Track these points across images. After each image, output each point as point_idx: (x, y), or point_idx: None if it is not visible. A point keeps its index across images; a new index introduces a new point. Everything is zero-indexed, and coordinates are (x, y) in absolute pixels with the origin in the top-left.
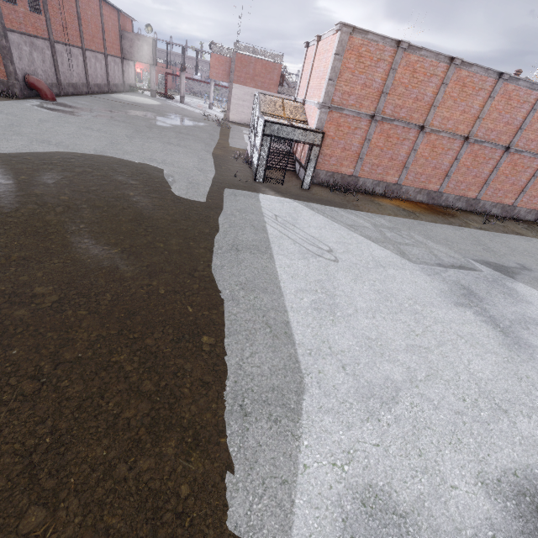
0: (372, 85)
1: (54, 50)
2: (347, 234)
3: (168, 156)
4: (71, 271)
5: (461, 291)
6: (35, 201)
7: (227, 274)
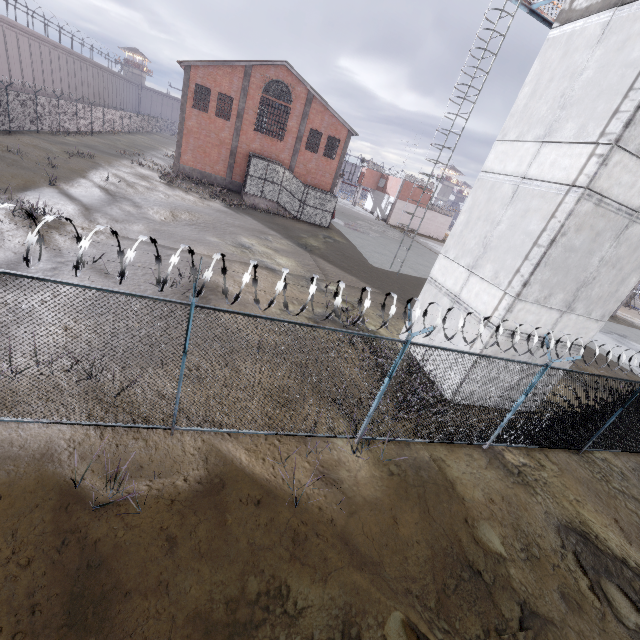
0: None
1: None
2: None
3: None
4: None
5: (616, 340)
6: None
7: None
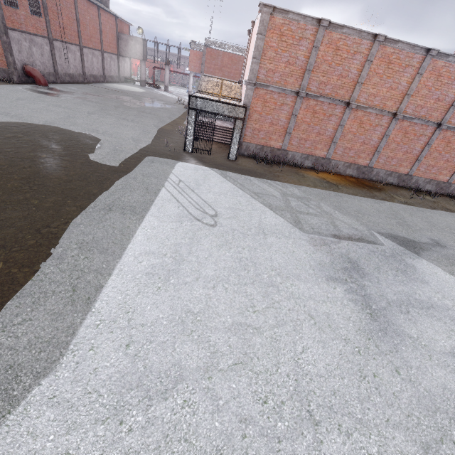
0: (296, 63)
1: (52, 46)
2: (247, 200)
3: (113, 129)
4: None
5: (343, 264)
6: None
7: (77, 232)
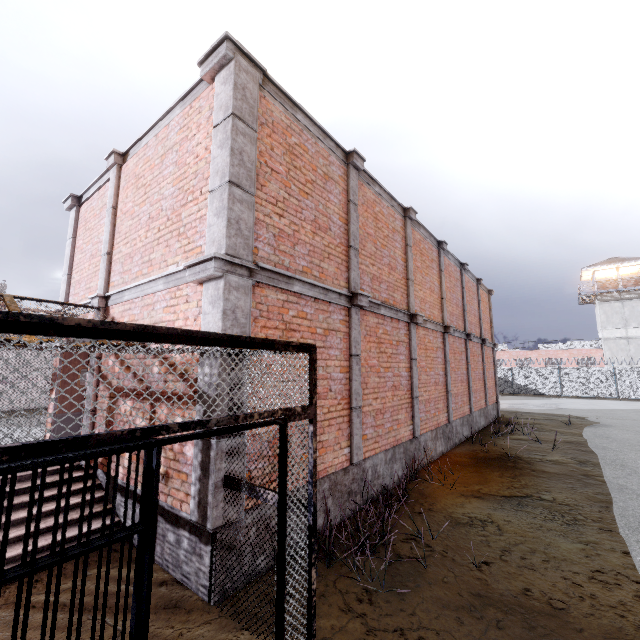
0: (329, 227)
1: None
2: None
3: None
4: None
5: None
6: None
7: None
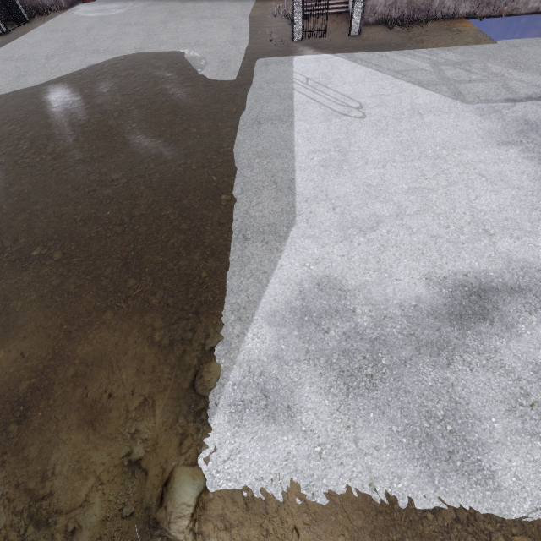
0: None
1: None
2: (390, 83)
3: (201, 35)
4: (131, 161)
5: (519, 128)
6: (99, 110)
7: (247, 147)
